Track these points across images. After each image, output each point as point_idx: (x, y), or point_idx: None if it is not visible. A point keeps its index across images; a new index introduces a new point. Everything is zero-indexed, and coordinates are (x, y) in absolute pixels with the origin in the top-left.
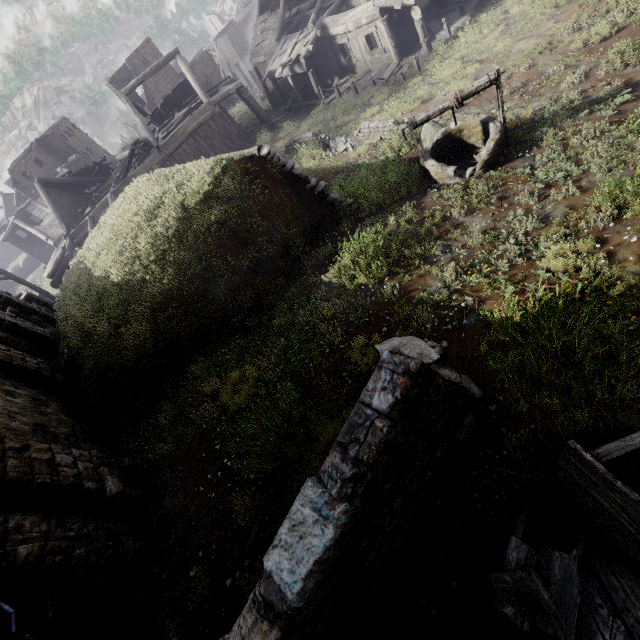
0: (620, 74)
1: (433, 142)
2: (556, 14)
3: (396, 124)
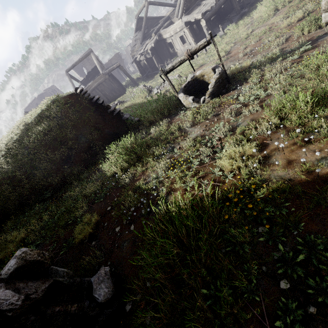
0: (306, 35)
1: (186, 83)
2: (277, 13)
3: (179, 77)
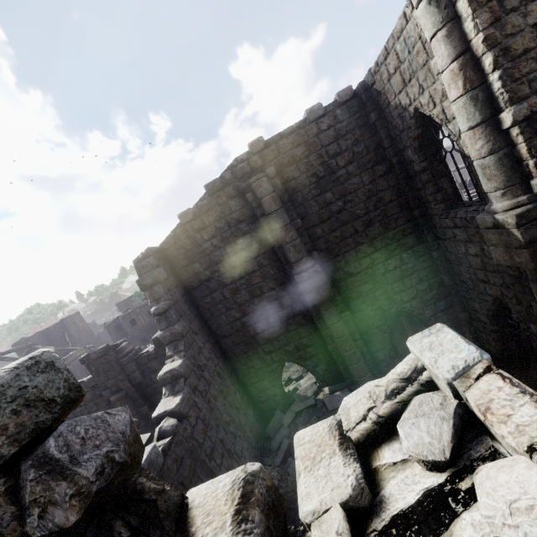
0: None
1: None
2: None
3: None
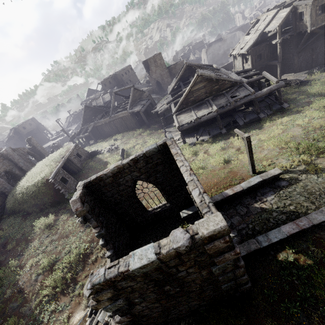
0: None
1: None
2: None
3: None
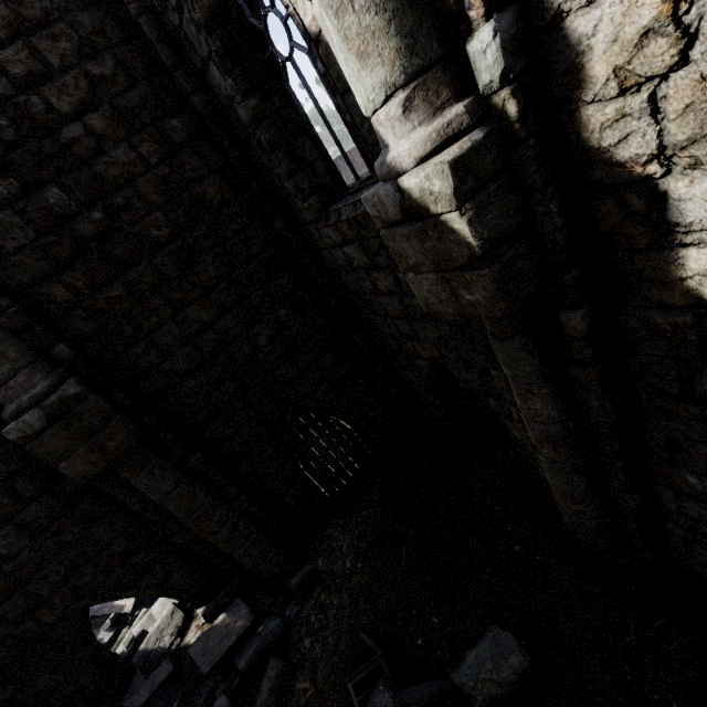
0: None
1: None
2: None
3: None
